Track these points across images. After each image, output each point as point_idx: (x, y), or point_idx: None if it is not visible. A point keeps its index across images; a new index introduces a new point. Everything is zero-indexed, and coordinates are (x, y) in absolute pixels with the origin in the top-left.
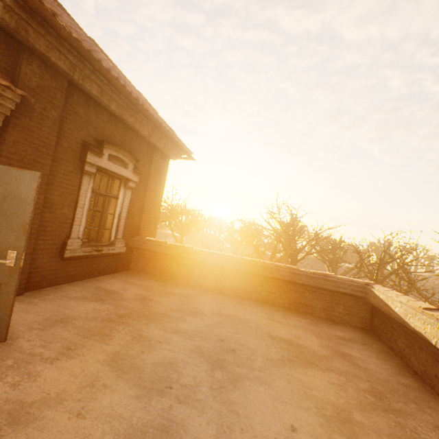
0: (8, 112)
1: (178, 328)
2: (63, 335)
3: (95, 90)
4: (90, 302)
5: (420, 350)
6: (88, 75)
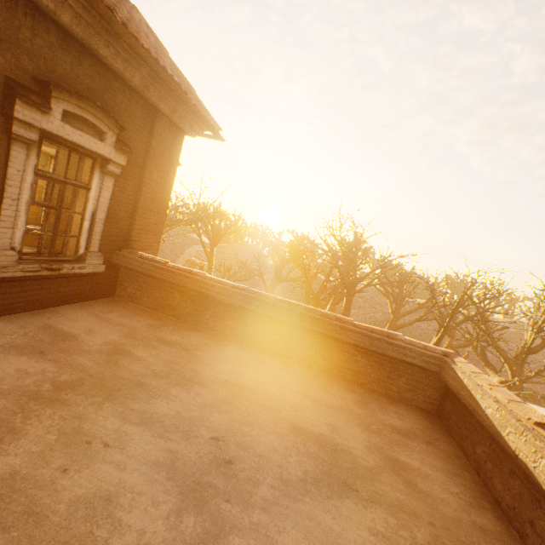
0: None
1: (150, 412)
2: None
3: None
4: (17, 357)
5: (511, 475)
6: None
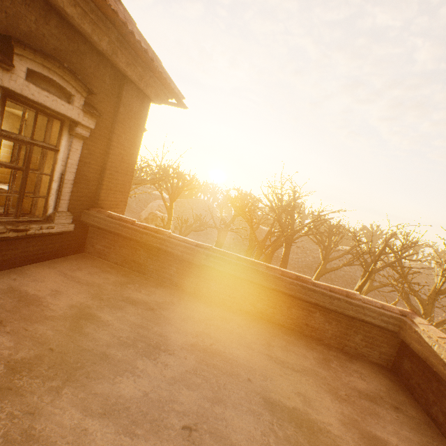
0: None
1: (114, 396)
2: None
3: None
4: None
5: None
6: None
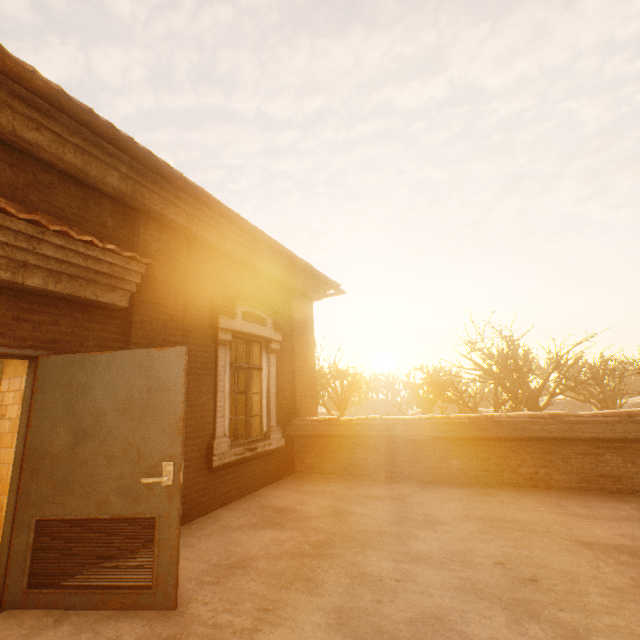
0: (134, 287)
1: (413, 552)
2: (248, 588)
3: (216, 237)
4: (263, 531)
5: None
6: (206, 223)
